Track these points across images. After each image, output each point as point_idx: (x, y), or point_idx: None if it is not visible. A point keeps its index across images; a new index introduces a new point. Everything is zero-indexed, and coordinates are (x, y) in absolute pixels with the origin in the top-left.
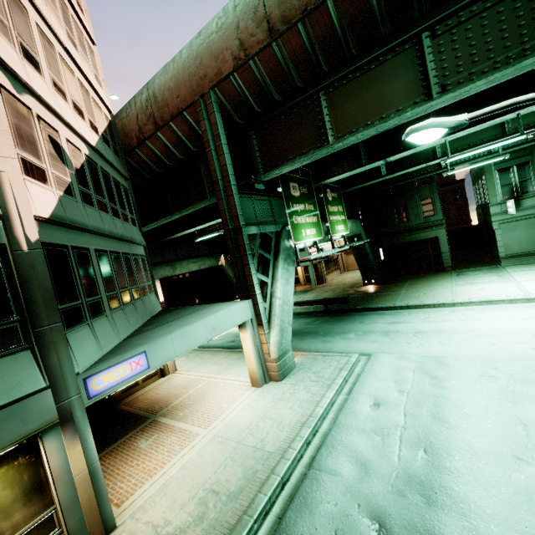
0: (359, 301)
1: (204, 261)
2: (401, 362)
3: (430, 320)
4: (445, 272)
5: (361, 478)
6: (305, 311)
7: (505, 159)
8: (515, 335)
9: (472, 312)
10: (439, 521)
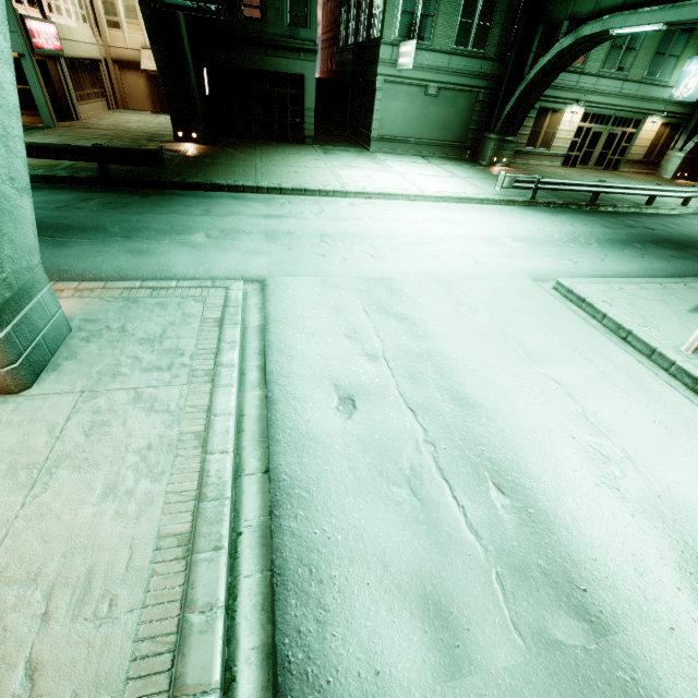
0: (181, 168)
1: None
2: (333, 293)
3: (331, 216)
4: (305, 146)
5: (449, 654)
6: (42, 173)
7: None
8: (447, 244)
9: (377, 208)
10: (644, 671)
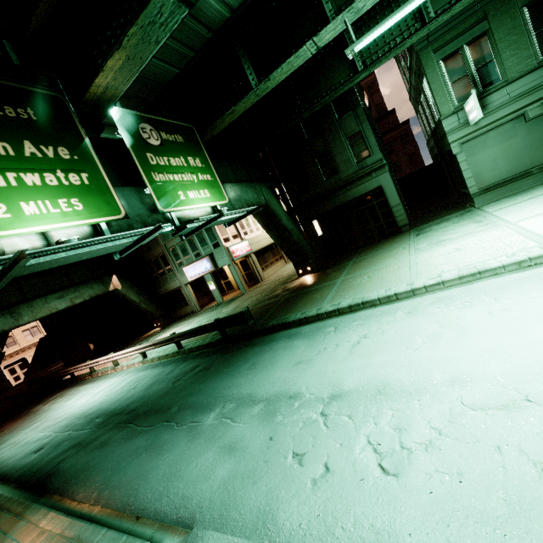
0: (276, 309)
1: (79, 291)
2: None
3: (368, 346)
4: (401, 235)
5: None
6: (198, 344)
7: (449, 38)
8: None
9: (450, 307)
10: None
